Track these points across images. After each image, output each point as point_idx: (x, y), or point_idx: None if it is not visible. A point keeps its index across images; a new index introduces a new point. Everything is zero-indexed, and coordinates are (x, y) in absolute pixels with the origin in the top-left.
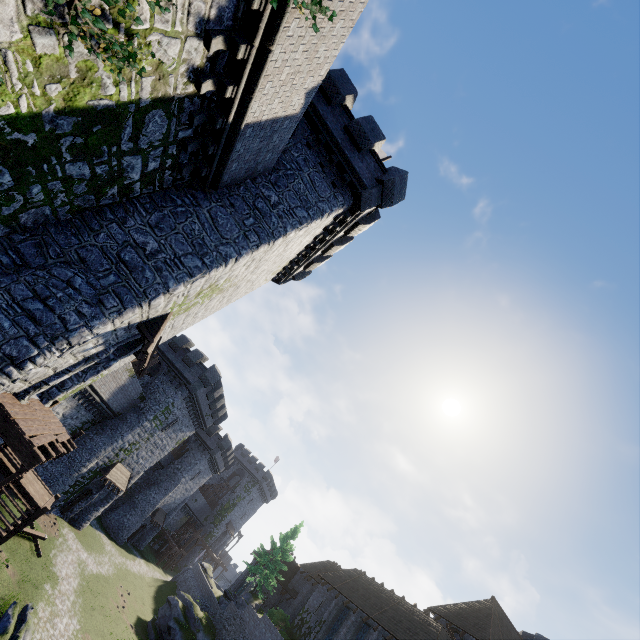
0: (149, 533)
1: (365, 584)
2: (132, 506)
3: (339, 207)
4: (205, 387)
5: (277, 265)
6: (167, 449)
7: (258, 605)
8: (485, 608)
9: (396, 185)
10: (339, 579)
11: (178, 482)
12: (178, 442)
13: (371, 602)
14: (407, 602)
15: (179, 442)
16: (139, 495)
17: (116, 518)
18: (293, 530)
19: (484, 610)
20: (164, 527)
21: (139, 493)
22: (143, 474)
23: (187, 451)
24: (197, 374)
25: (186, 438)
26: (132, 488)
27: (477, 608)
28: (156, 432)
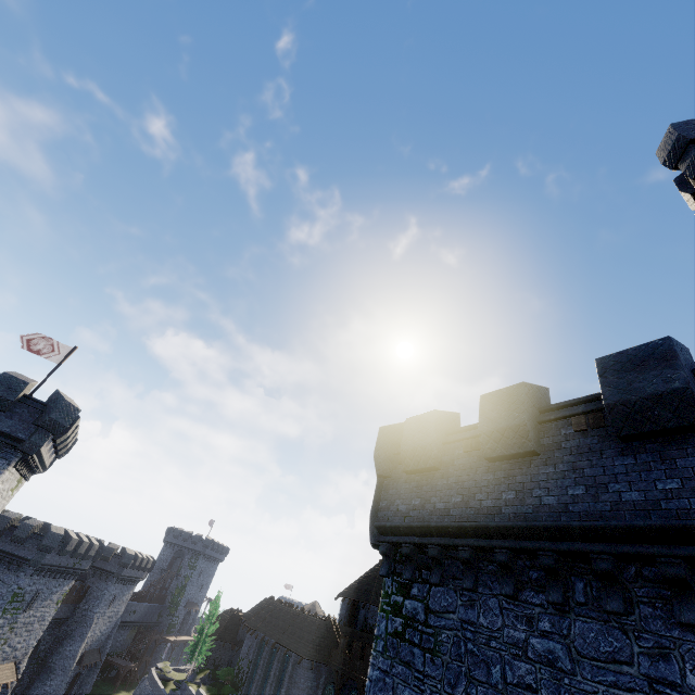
0: (90, 675)
1: (278, 613)
2: (49, 672)
3: (5, 469)
4: (49, 553)
5: (2, 497)
6: (48, 615)
7: (204, 677)
8: (374, 573)
9: (57, 418)
10: (260, 620)
11: (92, 621)
12: (59, 601)
13: (279, 628)
14: (303, 613)
15: (60, 600)
16: (53, 658)
17: (35, 693)
18: (215, 601)
19: (373, 575)
20: (112, 654)
21: (52, 656)
22: (46, 638)
23: (89, 588)
24: (34, 547)
25: (67, 592)
26: (42, 656)
27: (369, 576)
28: (18, 617)
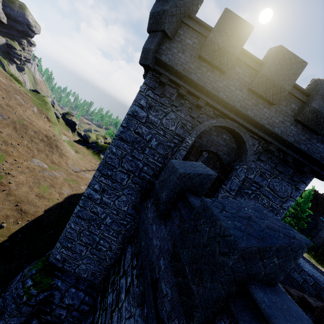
0: None
1: None
2: None
3: None
4: None
5: None
6: None
7: None
8: None
9: None
10: None
11: None
12: None
13: None
14: None
15: None
16: None
17: None
18: (309, 195)
19: None
20: None
21: None
22: None
23: None
24: None
25: None
26: None
27: None
28: None
